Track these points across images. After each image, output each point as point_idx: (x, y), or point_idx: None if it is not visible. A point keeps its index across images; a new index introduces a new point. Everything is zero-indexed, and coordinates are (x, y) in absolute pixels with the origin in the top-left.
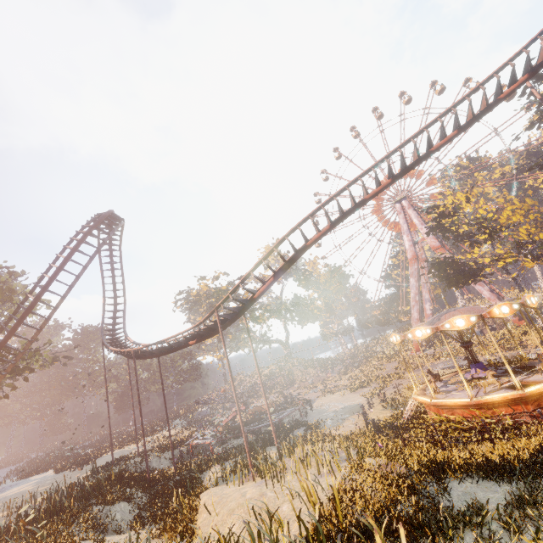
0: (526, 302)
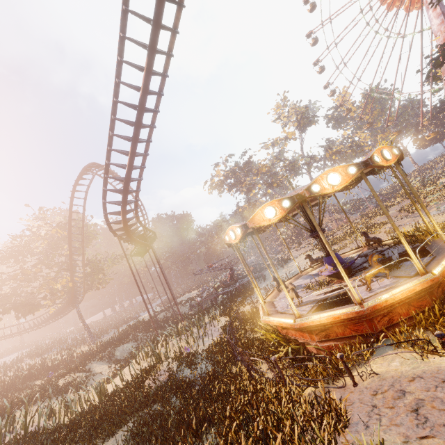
0: (310, 190)
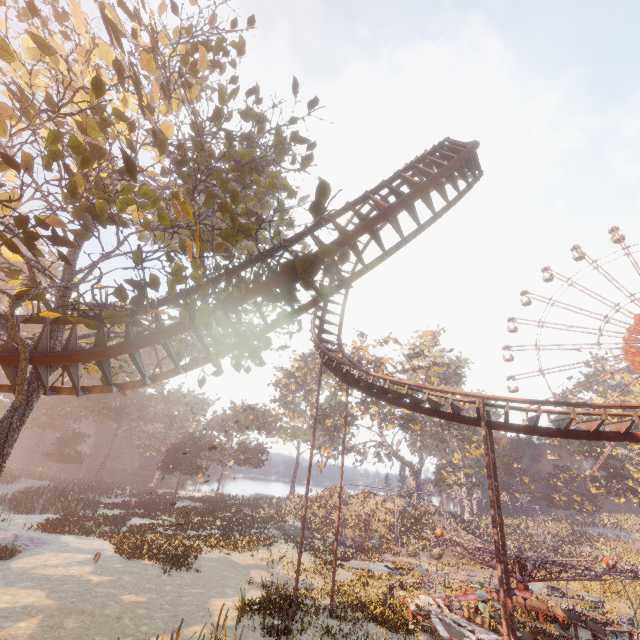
0: None
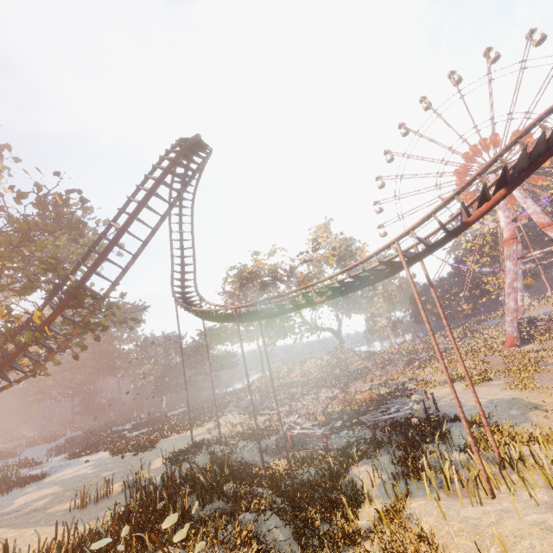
0: None
